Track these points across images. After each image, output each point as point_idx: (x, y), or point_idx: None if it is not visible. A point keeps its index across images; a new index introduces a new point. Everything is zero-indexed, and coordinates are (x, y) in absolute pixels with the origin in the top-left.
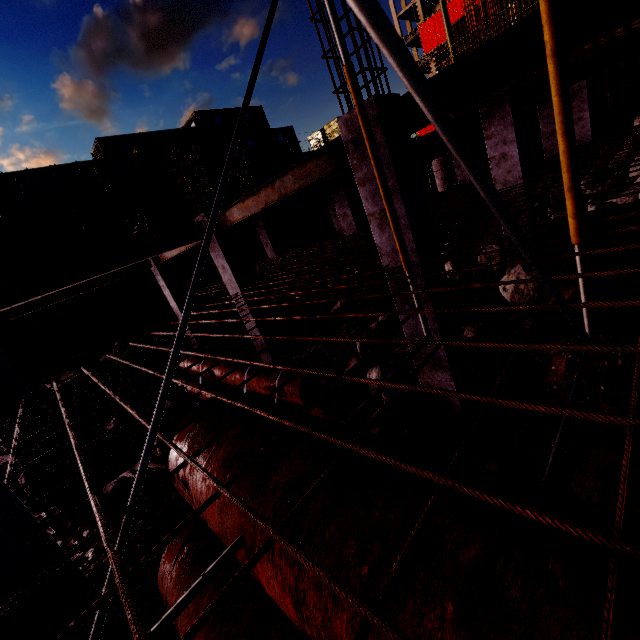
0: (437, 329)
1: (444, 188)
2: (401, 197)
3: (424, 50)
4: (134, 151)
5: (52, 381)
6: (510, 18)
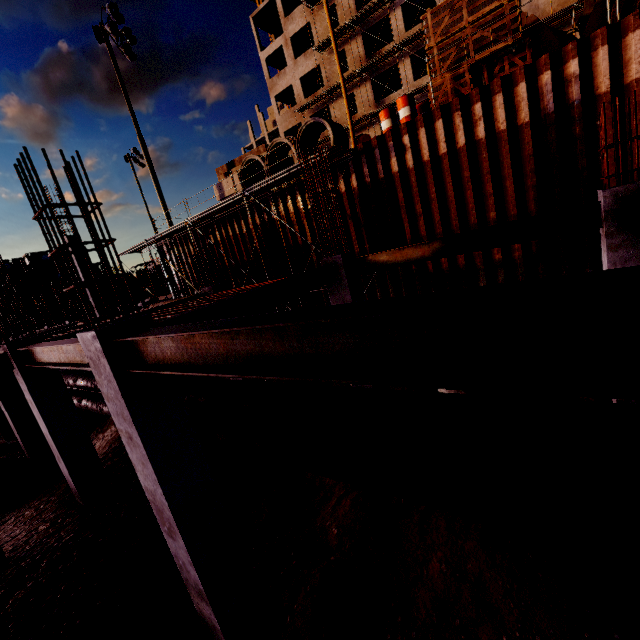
0: None
1: None
2: None
3: None
4: None
5: None
6: None
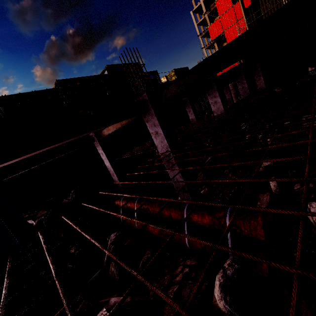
0: None
1: (236, 98)
2: None
3: (211, 38)
4: (77, 83)
5: (31, 217)
6: (280, 1)
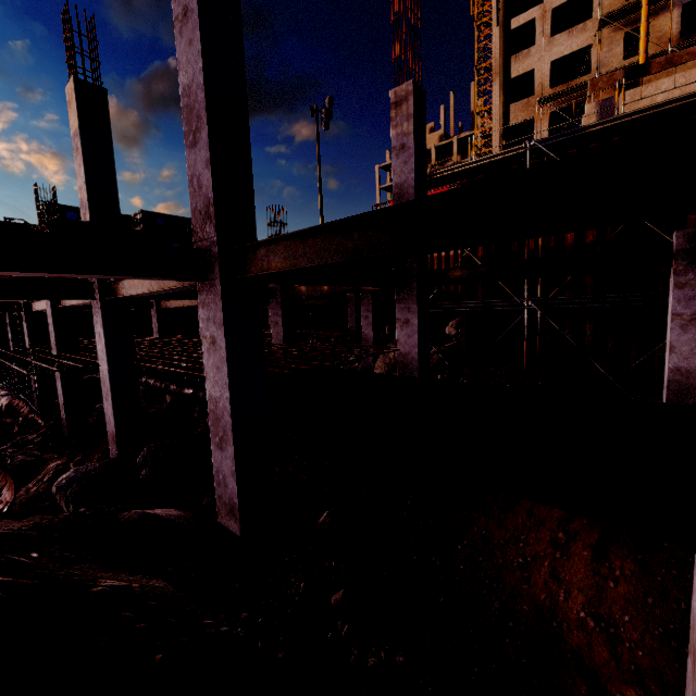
0: (62, 388)
1: None
2: (54, 328)
3: None
4: None
5: None
6: None
